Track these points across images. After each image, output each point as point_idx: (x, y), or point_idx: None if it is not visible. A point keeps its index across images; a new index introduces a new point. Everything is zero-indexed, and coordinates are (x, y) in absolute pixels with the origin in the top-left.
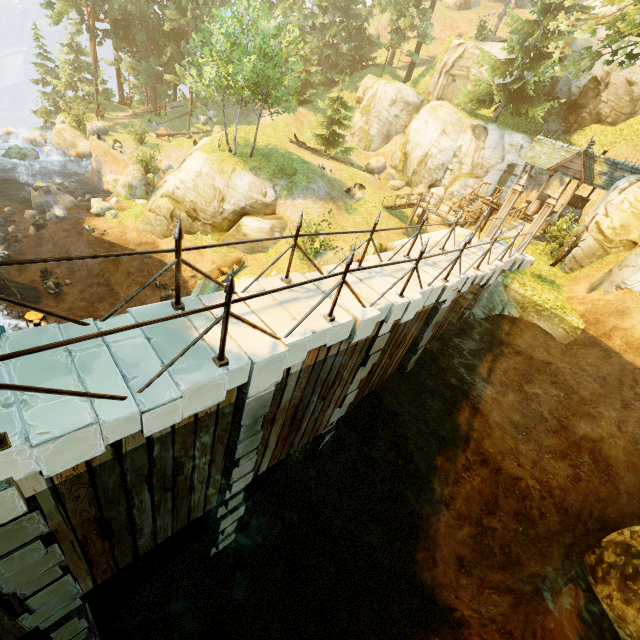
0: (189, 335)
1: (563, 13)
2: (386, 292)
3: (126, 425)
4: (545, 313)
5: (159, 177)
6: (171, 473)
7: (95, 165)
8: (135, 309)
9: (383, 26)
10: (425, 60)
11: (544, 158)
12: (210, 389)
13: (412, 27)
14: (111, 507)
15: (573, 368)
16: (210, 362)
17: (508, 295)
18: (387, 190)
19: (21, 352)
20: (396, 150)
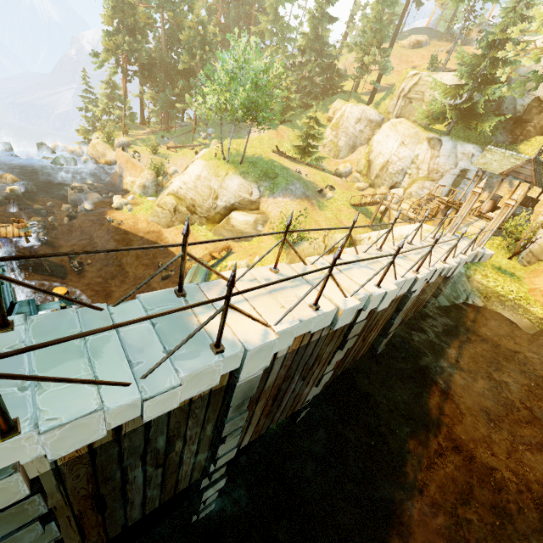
0: (189, 321)
1: (511, 46)
2: (365, 283)
3: (128, 411)
4: (509, 303)
5: (167, 179)
6: (163, 450)
7: (118, 170)
8: (143, 295)
9: (349, 62)
10: (385, 87)
11: (495, 164)
12: (206, 375)
13: (374, 62)
14: (107, 483)
15: (542, 358)
16: (207, 349)
17: (471, 285)
18: (353, 190)
19: (38, 345)
20: (361, 158)
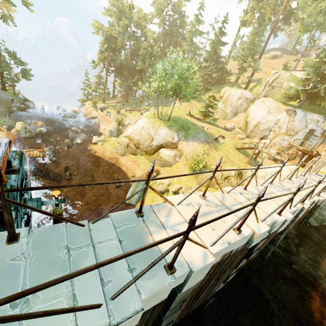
0: (146, 240)
1: None
2: (272, 212)
3: None
4: None
5: (124, 128)
6: None
7: (97, 121)
8: (113, 214)
9: (233, 66)
10: (255, 80)
11: None
12: (160, 293)
13: (249, 66)
14: None
15: None
16: (162, 268)
17: None
18: (236, 139)
19: (29, 291)
20: (241, 120)
